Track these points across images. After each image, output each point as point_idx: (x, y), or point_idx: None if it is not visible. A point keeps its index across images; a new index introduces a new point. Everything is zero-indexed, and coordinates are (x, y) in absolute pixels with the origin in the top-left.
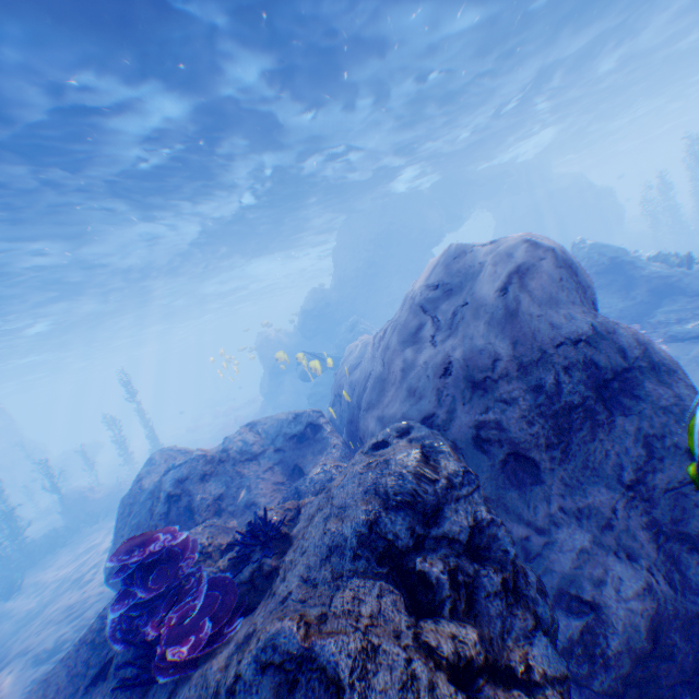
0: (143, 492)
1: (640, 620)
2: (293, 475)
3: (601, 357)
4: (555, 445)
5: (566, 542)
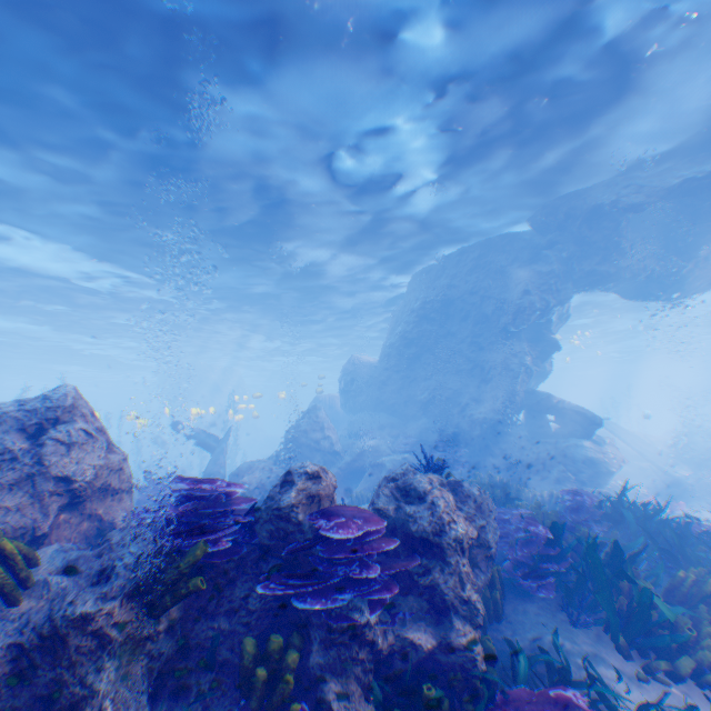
0: None
1: None
2: None
3: None
4: None
5: None
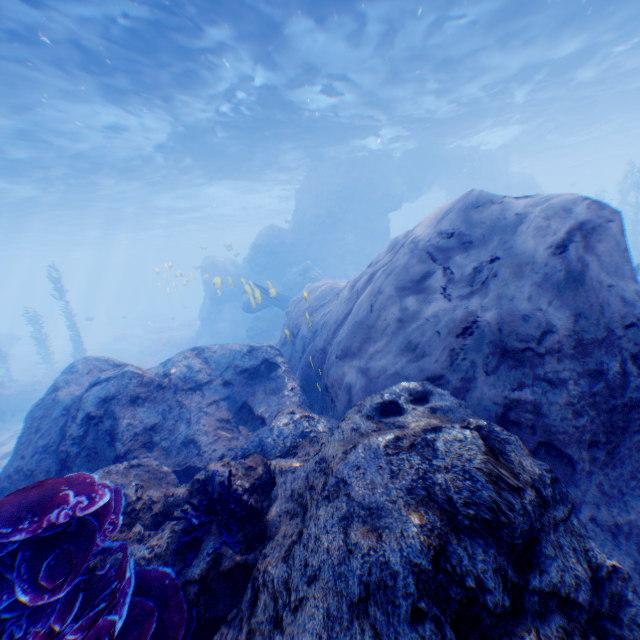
0: (56, 404)
1: None
2: (239, 413)
3: None
4: (602, 445)
5: None
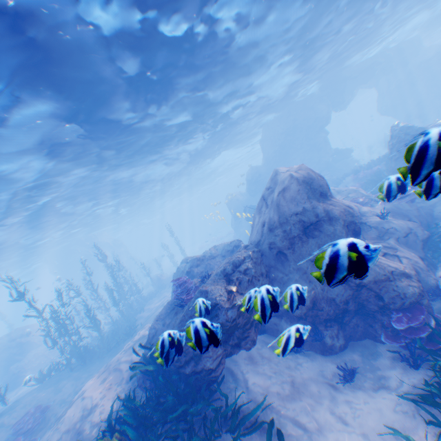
0: (179, 271)
1: (307, 297)
2: None
3: (305, 218)
4: (290, 248)
5: (291, 277)
